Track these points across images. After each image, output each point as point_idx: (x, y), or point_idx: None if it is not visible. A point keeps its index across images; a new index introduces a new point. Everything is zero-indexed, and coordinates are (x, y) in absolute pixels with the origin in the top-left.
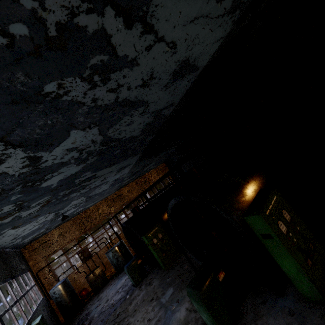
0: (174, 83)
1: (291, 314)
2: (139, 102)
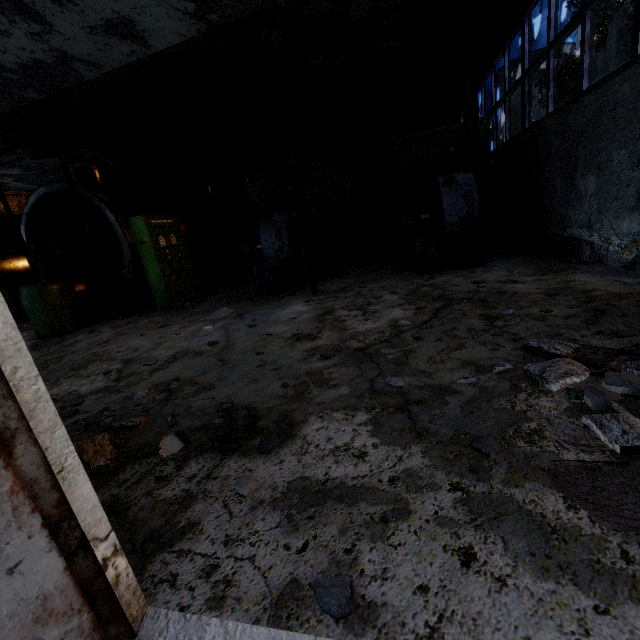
0: (108, 36)
1: (139, 316)
2: (36, 15)
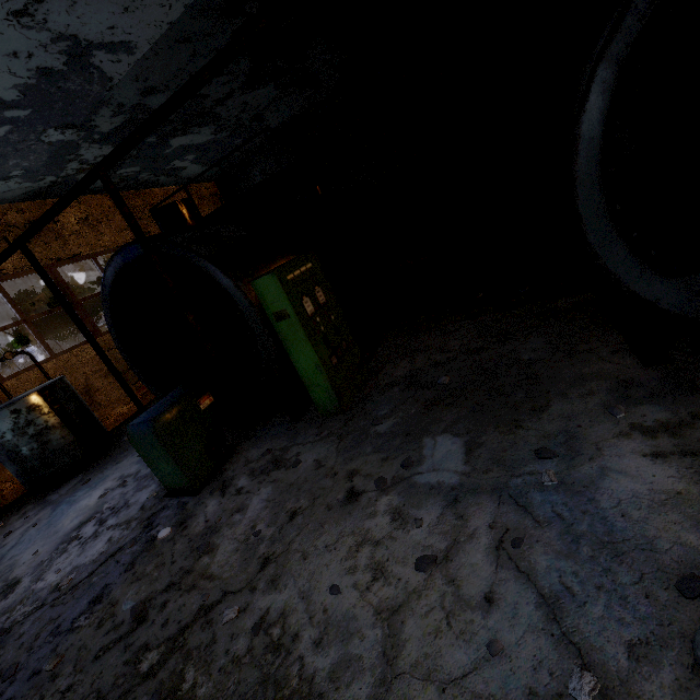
0: None
1: None
2: None
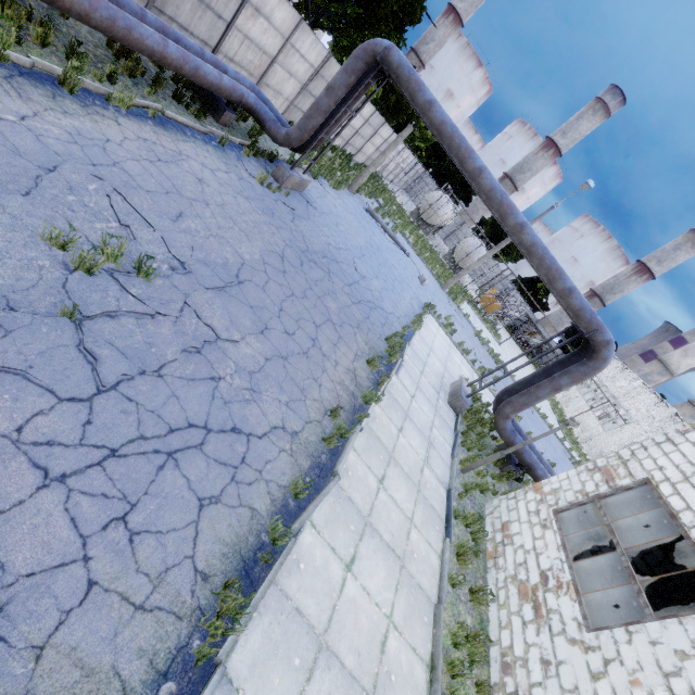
0: None
1: None
2: None
